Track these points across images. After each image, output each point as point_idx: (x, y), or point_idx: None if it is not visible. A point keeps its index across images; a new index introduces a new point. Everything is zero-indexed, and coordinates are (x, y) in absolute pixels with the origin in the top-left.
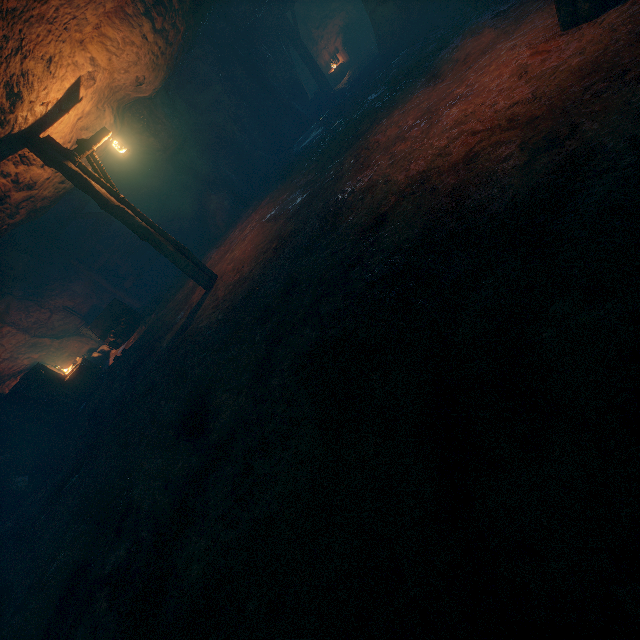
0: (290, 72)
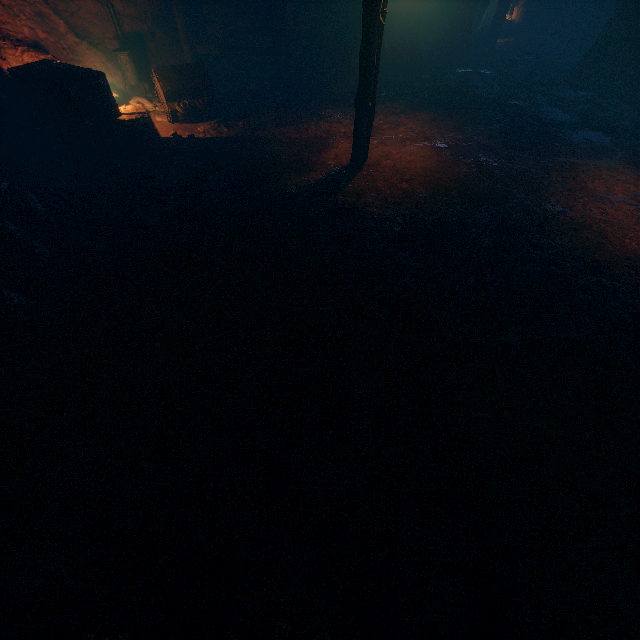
0: None
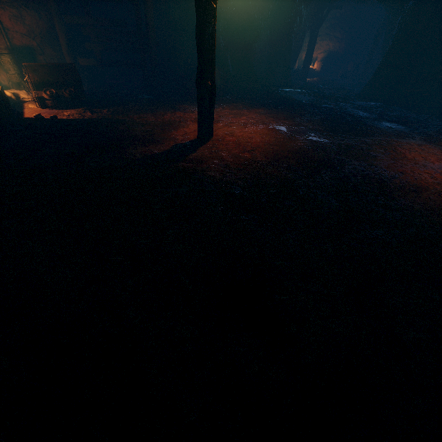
0: (301, 43)
